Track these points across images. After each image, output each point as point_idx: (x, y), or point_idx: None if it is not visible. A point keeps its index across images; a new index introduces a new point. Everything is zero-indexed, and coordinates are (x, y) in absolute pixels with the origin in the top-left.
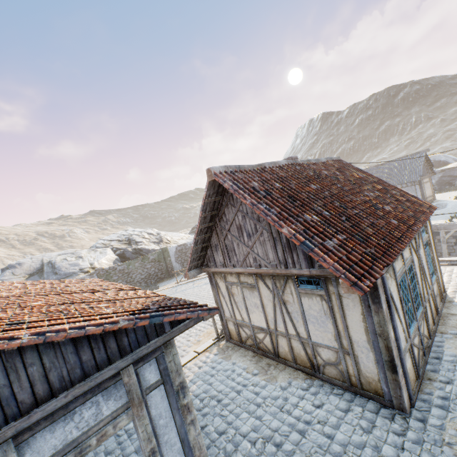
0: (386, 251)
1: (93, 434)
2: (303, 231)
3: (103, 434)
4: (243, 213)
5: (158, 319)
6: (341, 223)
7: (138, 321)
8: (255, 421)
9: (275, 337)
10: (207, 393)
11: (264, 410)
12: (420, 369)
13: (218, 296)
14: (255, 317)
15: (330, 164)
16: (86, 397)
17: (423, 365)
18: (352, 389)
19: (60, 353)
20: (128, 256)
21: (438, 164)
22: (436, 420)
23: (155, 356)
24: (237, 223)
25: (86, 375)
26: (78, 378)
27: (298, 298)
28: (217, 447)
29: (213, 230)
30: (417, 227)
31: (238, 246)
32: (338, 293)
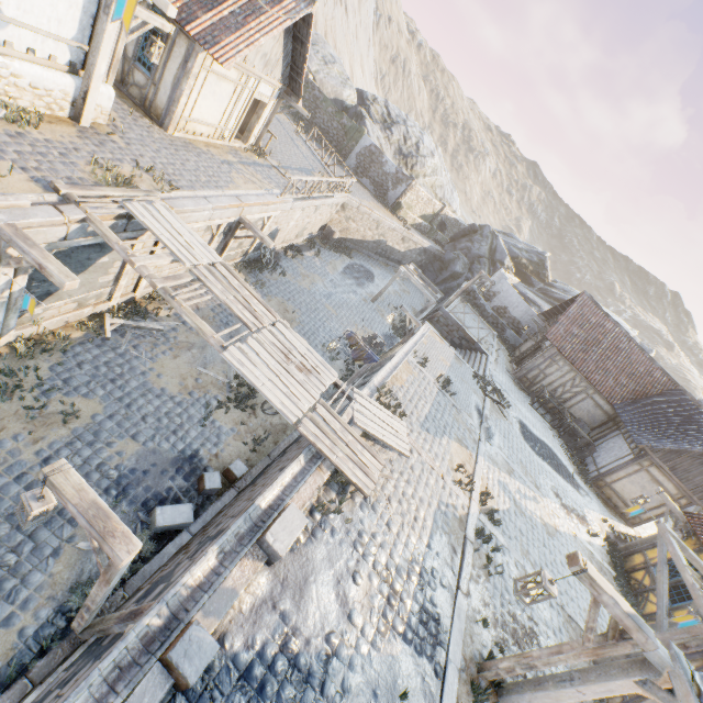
0: None
1: None
2: None
3: None
4: None
5: None
6: None
7: None
8: None
9: None
10: None
11: None
12: None
13: None
14: None
15: None
16: None
17: None
18: None
19: None
20: (349, 111)
21: None
22: None
23: None
24: None
25: None
26: None
27: None
28: None
29: None
30: None
31: None
32: None
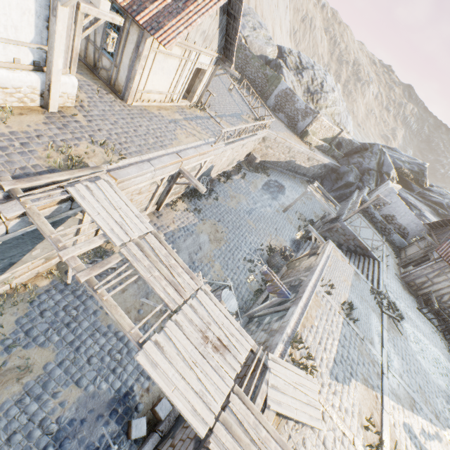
0: None
1: None
2: None
3: None
4: None
5: None
6: None
7: None
8: None
9: None
10: None
11: None
12: None
13: None
14: None
15: None
16: None
17: None
18: None
19: None
20: (271, 63)
21: None
22: None
23: None
24: None
25: None
26: None
27: None
28: None
29: None
30: None
31: None
32: None
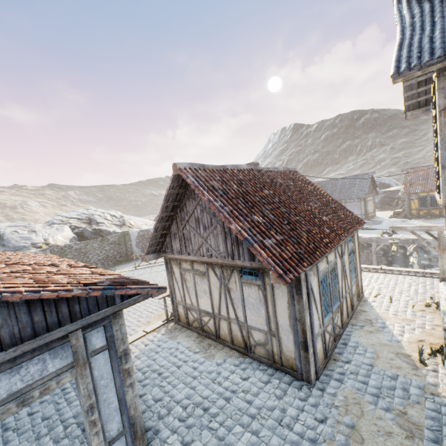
0: (313, 253)
1: (37, 387)
2: (248, 229)
3: (47, 388)
4: (201, 207)
5: (110, 292)
6: (282, 226)
7: (91, 291)
8: (189, 390)
9: (218, 320)
10: (150, 367)
11: (199, 381)
12: (329, 351)
13: (172, 281)
14: (203, 302)
15: (286, 174)
16: (34, 354)
17: (332, 348)
18: (274, 365)
19: (13, 312)
20: (87, 236)
21: (383, 186)
22: (332, 389)
23: (103, 324)
24: (196, 215)
25: (36, 334)
26: (29, 336)
27: (241, 286)
28: (152, 411)
29: (174, 219)
30: (344, 237)
31: (195, 236)
32: (272, 284)
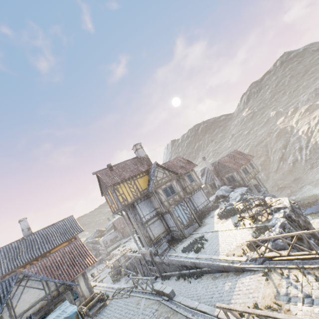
0: None
1: None
2: None
3: None
4: None
5: None
6: None
7: None
8: None
9: None
10: None
11: None
12: None
13: None
14: None
15: None
16: None
17: None
18: None
19: None
20: None
21: None
22: None
23: None
24: None
25: None
26: None
27: None
28: None
29: None
30: None
31: None
32: None
